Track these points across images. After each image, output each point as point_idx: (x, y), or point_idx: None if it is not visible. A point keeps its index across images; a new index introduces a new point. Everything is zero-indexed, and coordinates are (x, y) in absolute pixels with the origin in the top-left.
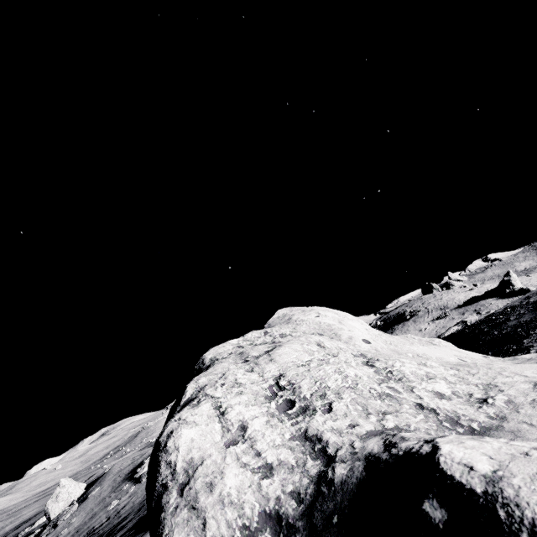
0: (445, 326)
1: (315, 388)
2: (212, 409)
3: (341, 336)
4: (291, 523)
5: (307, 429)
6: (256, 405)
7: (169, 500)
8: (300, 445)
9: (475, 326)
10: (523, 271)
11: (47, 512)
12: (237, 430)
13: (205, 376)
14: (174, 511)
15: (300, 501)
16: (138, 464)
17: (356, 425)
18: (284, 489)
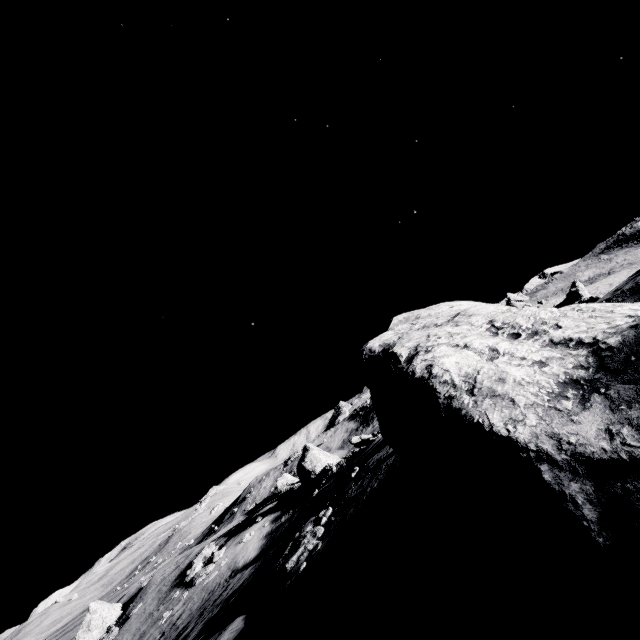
0: None
1: (532, 320)
2: (451, 348)
3: None
4: (590, 379)
5: (551, 339)
6: (489, 338)
7: (463, 402)
8: (553, 348)
9: None
10: (588, 281)
11: None
12: (489, 352)
13: (408, 342)
14: (474, 405)
15: (586, 368)
16: (186, 567)
17: (594, 327)
18: (566, 368)
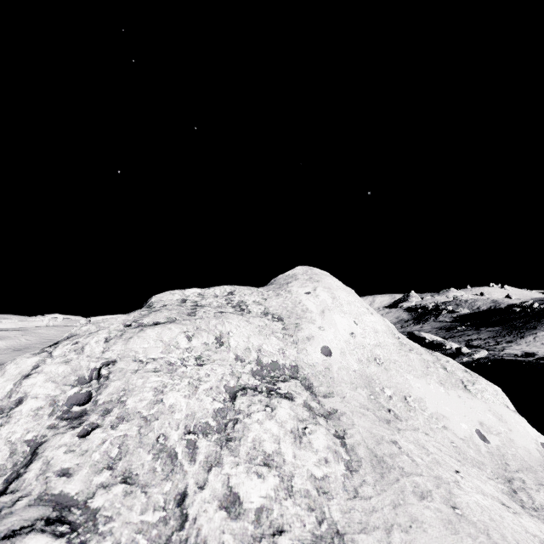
0: None
1: (114, 397)
2: (31, 366)
3: (301, 331)
4: None
5: (45, 441)
6: (55, 384)
7: None
8: (26, 454)
9: None
10: None
11: None
12: (15, 400)
13: (93, 324)
14: None
15: None
16: None
17: (67, 475)
18: None
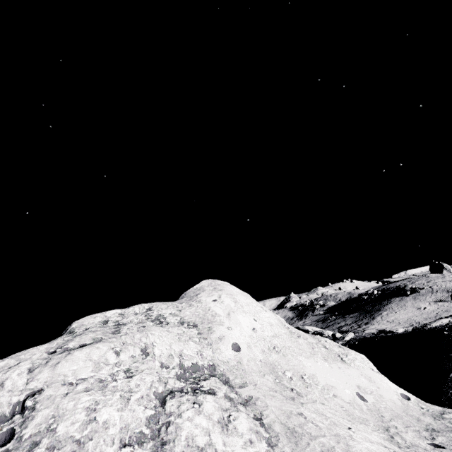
0: (448, 310)
1: (43, 427)
2: None
3: (213, 333)
4: None
5: None
6: None
7: None
8: None
9: None
10: None
11: None
12: None
13: (11, 358)
14: None
15: None
16: None
17: None
18: None
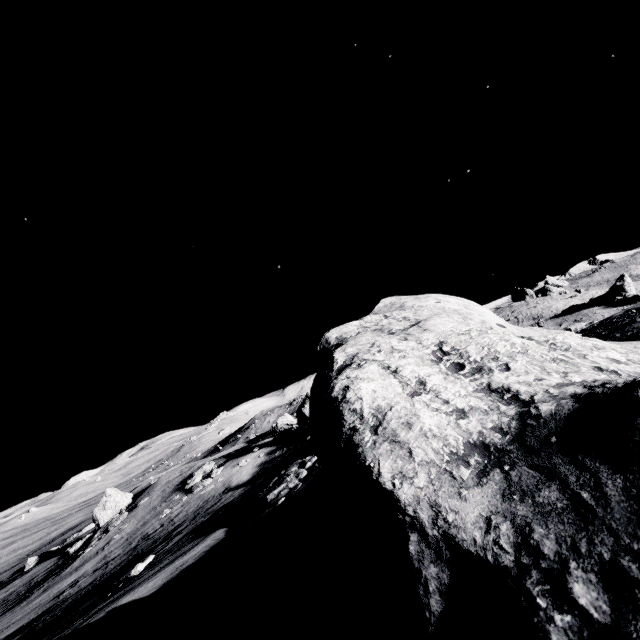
0: None
1: (484, 352)
2: (381, 369)
3: (473, 320)
4: (501, 448)
5: (490, 383)
6: (426, 366)
7: (364, 438)
8: (486, 396)
9: (588, 331)
10: (639, 275)
11: (95, 519)
12: (415, 384)
13: (351, 347)
14: (372, 446)
15: (505, 433)
16: (188, 476)
17: (542, 379)
18: (484, 426)
